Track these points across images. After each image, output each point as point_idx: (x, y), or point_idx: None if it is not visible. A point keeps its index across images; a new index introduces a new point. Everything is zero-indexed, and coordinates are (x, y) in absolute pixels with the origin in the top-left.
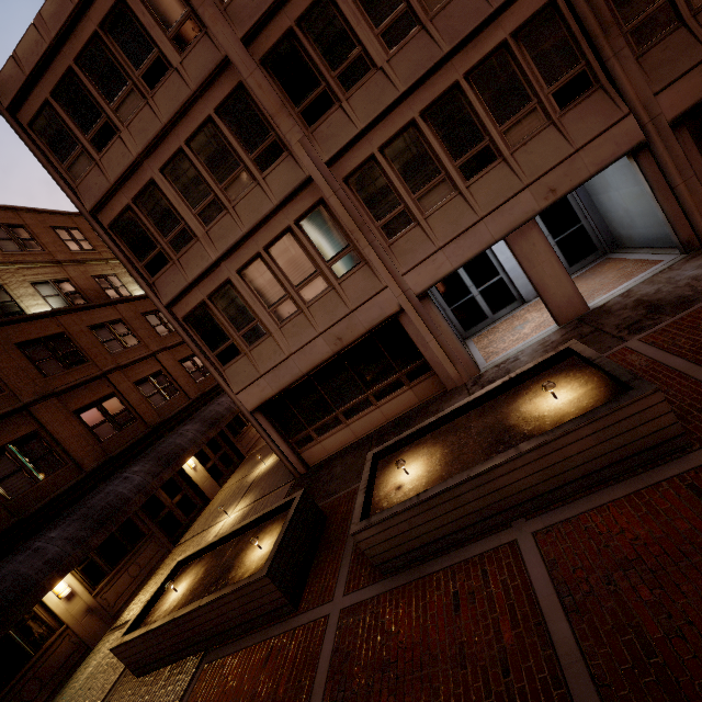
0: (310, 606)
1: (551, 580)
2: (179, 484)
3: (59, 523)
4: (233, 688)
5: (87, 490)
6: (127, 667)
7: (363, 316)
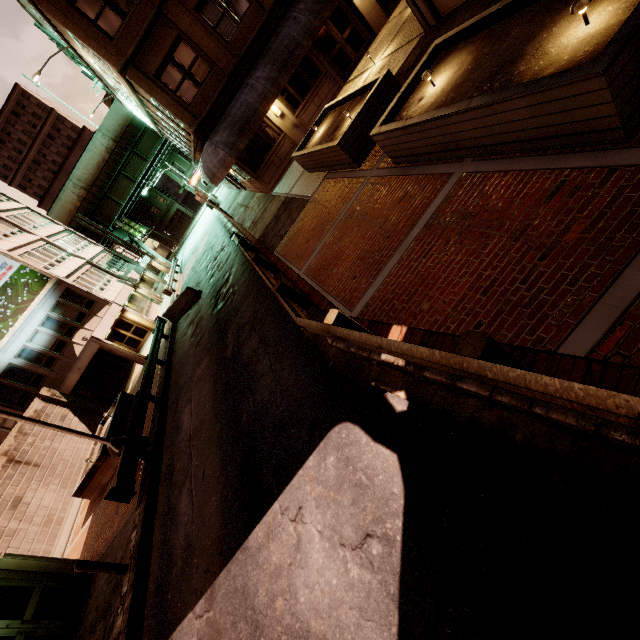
0: (364, 168)
1: (437, 208)
2: (347, 16)
3: (259, 65)
4: (327, 195)
5: (272, 32)
6: (302, 167)
7: None
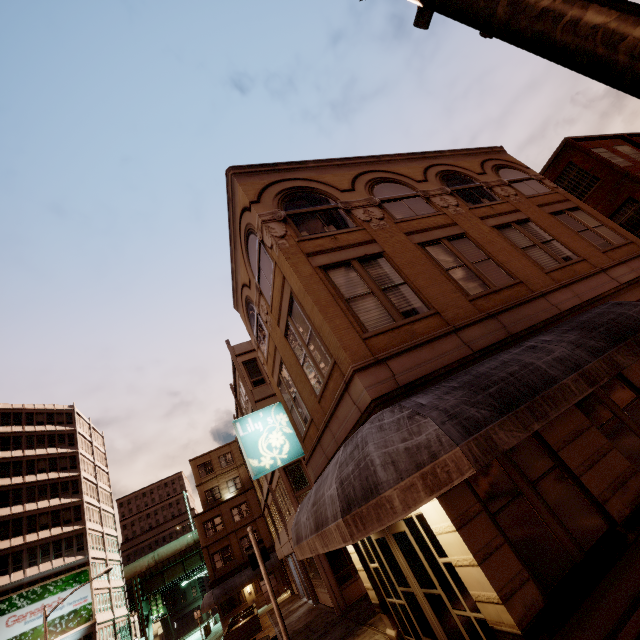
0: None
1: None
2: None
3: (249, 568)
4: None
5: None
6: None
7: (281, 552)
